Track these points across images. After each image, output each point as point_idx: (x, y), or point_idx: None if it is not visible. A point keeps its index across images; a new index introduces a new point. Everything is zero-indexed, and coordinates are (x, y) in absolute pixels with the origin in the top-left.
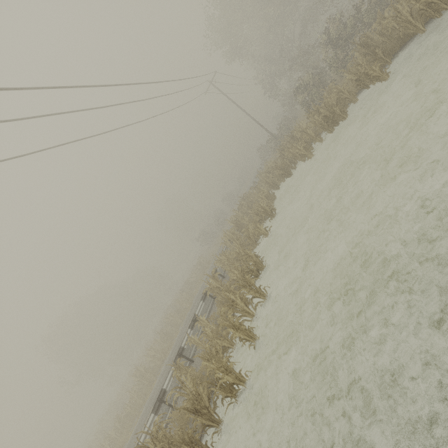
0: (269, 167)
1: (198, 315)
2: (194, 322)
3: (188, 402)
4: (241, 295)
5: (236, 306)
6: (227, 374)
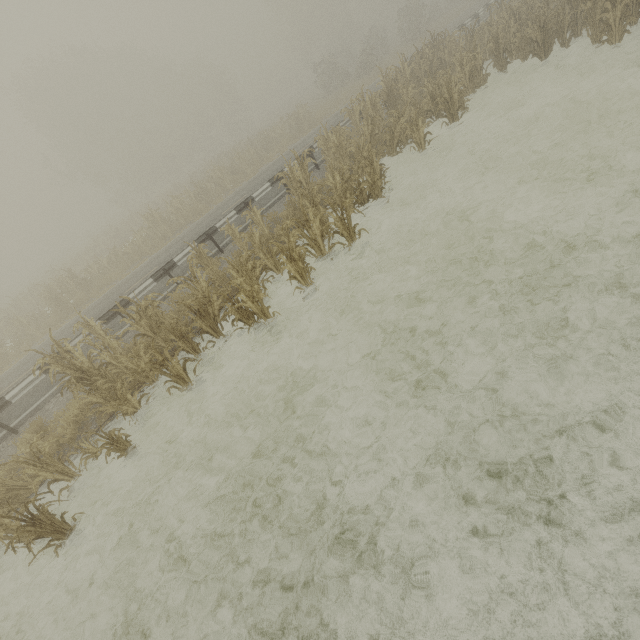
0: (527, 3)
1: (255, 200)
2: (245, 206)
3: (193, 302)
4: (325, 216)
5: (308, 229)
6: (252, 301)
